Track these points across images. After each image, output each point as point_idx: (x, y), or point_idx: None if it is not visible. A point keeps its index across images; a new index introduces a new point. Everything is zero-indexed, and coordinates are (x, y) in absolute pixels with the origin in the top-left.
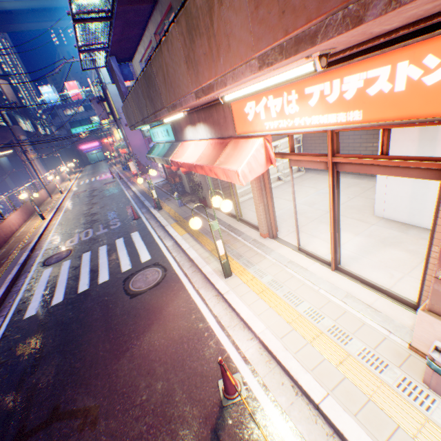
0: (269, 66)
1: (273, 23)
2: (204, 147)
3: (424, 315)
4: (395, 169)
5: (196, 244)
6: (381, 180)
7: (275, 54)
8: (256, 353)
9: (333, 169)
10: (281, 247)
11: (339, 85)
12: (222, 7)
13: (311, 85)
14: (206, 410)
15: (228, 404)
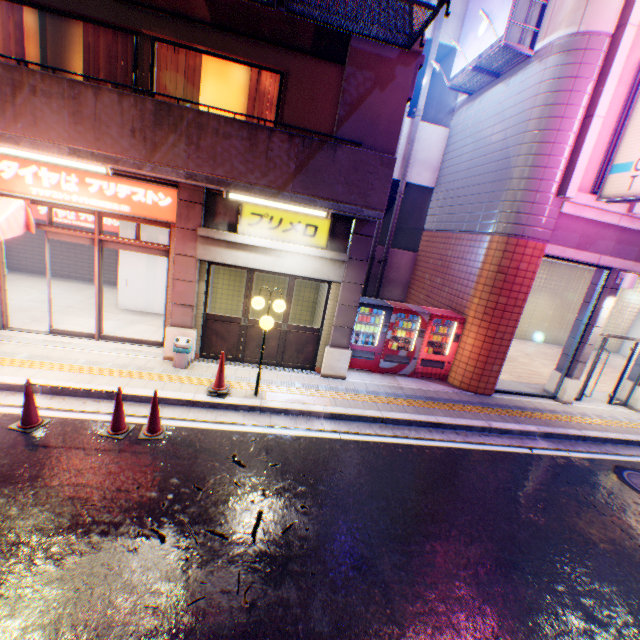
0: (82, 158)
1: (90, 140)
2: None
3: (171, 329)
4: (146, 250)
5: None
6: (124, 276)
7: (89, 155)
8: (46, 400)
9: (101, 245)
10: (24, 334)
11: (116, 187)
12: (36, 98)
13: (93, 179)
14: (9, 443)
15: (36, 431)
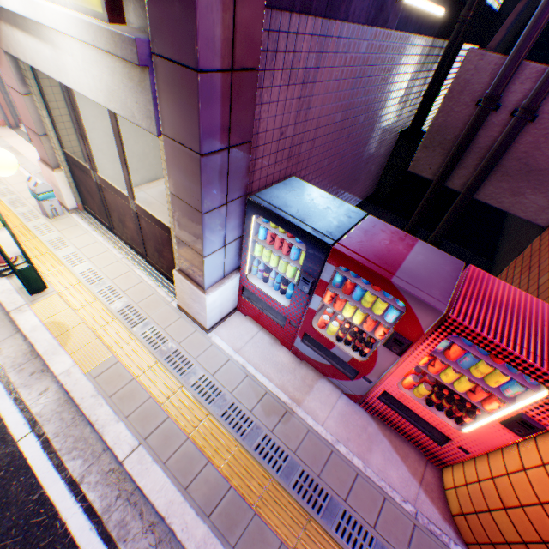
0: None
1: None
2: None
3: (41, 163)
4: None
5: None
6: None
7: None
8: None
9: None
10: (16, 137)
11: None
12: None
13: None
14: None
15: None
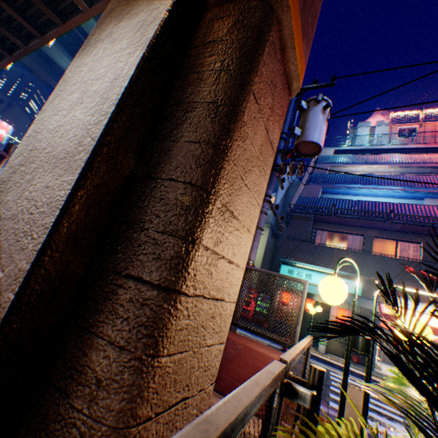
0: None
1: None
2: None
3: None
4: None
5: None
6: None
7: None
8: None
9: None
10: None
11: None
12: None
13: None
14: None
15: None
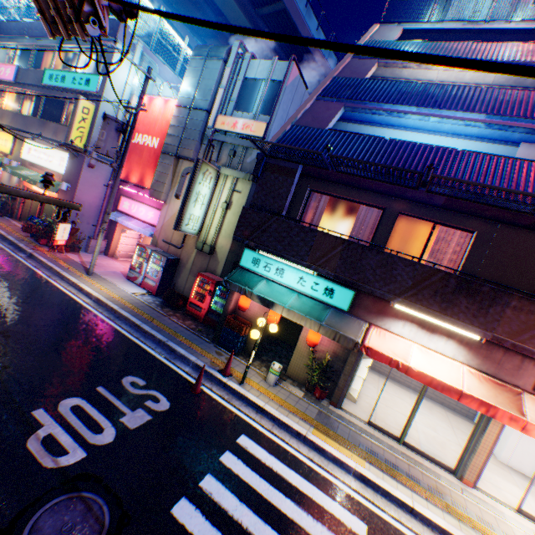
0: None
1: None
2: (452, 367)
3: None
4: None
5: (412, 493)
6: (515, 434)
7: None
8: None
9: None
10: (497, 503)
11: None
12: None
13: None
14: None
15: None
